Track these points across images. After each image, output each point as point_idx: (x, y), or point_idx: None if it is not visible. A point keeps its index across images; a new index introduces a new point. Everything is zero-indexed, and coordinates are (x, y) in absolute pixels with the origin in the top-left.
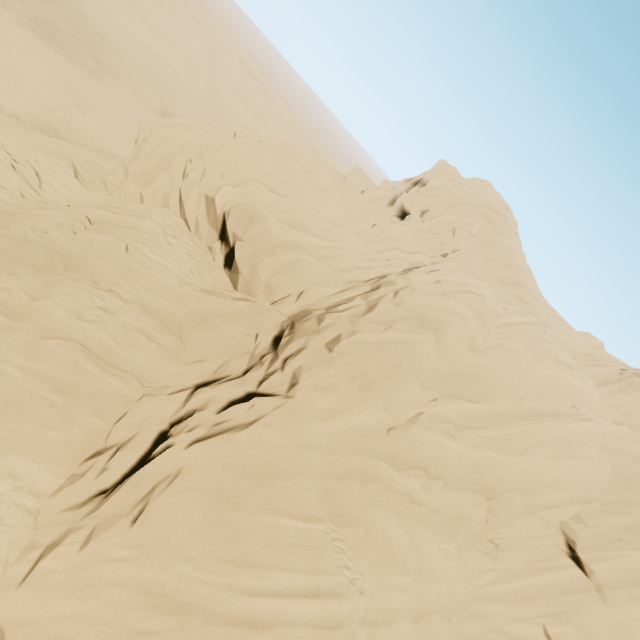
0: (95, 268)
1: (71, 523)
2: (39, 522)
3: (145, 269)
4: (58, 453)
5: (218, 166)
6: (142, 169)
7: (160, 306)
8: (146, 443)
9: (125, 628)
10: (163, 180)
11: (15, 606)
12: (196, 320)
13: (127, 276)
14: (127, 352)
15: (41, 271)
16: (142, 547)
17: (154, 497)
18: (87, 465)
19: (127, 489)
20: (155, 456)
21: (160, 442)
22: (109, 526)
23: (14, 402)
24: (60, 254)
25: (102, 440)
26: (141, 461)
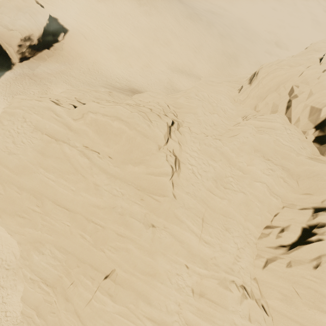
0: (263, 150)
1: (275, 254)
2: (257, 247)
3: (281, 149)
4: (258, 224)
5: (323, 89)
6: (260, 92)
7: (289, 167)
8: (297, 231)
9: (319, 307)
10: (273, 97)
11: (263, 275)
12: (309, 174)
13: (274, 152)
14: (277, 187)
15: (248, 154)
16: (322, 280)
17: (323, 261)
18: (267, 231)
19: (303, 251)
20: (313, 241)
21: (306, 233)
22: (299, 264)
23: (247, 204)
24: (253, 146)
25: (269, 222)
26: (299, 239)
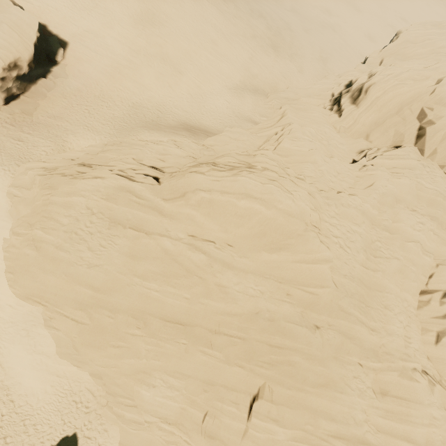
0: (406, 200)
1: None
2: (420, 320)
3: (424, 194)
4: (414, 291)
5: None
6: (374, 117)
7: (438, 215)
8: None
9: None
10: (394, 123)
11: (437, 352)
12: None
13: (417, 200)
14: (428, 243)
15: (390, 207)
16: None
17: None
18: (426, 297)
19: None
20: None
21: None
22: None
23: (401, 270)
24: (394, 196)
25: (423, 285)
26: None
